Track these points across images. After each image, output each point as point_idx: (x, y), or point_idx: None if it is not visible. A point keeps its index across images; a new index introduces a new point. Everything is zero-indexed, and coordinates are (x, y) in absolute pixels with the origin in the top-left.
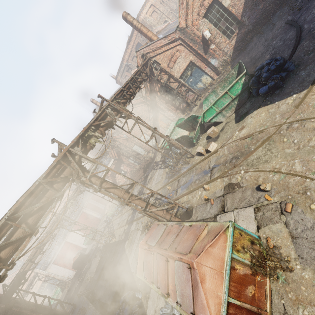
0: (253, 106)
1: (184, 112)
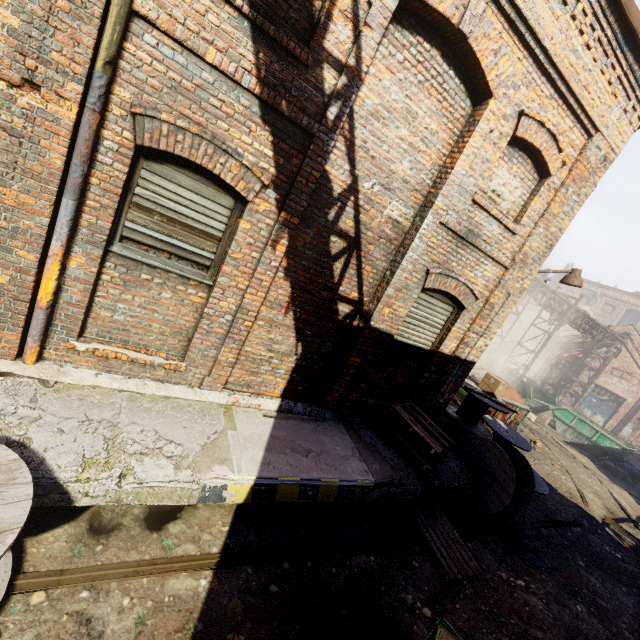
0: (587, 456)
1: None
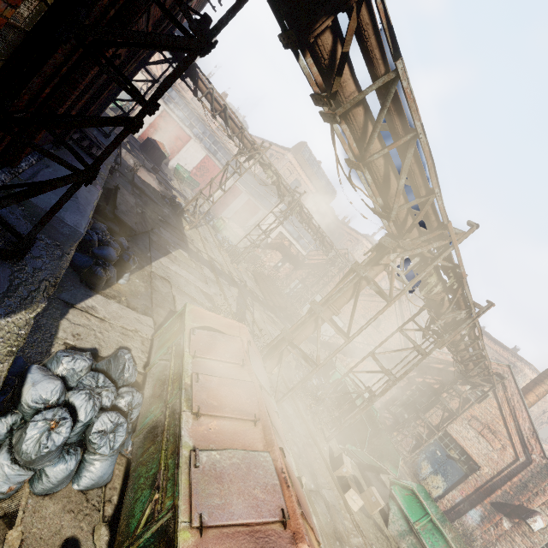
0: None
1: None
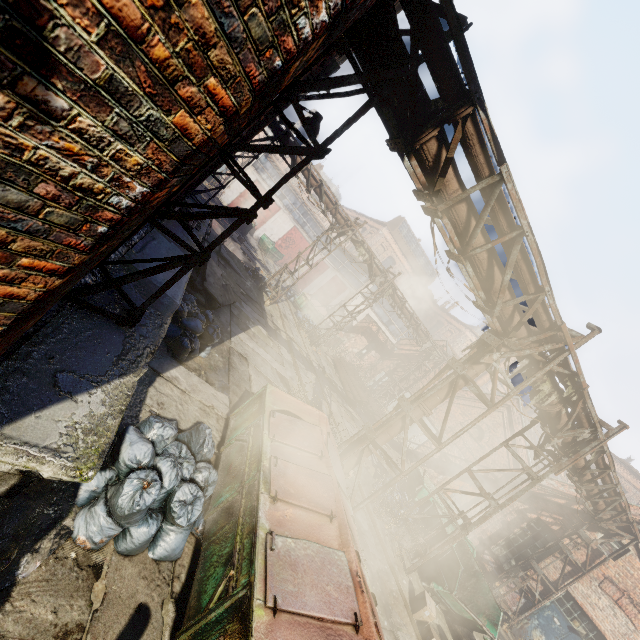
0: None
1: None
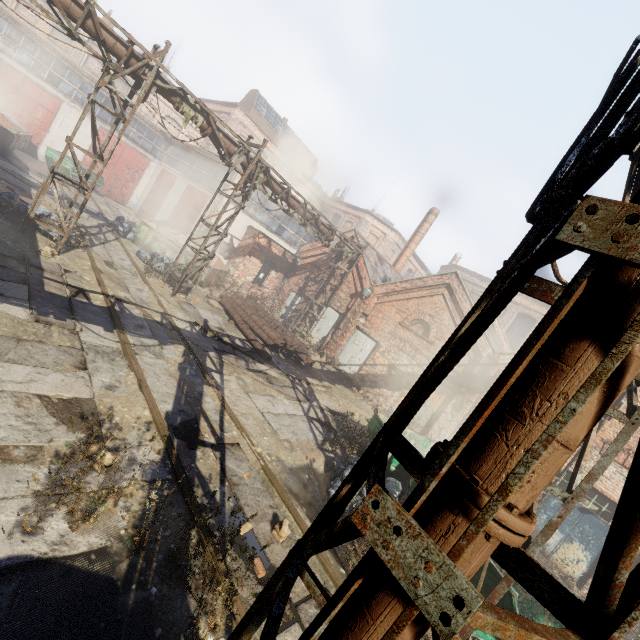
0: None
1: None
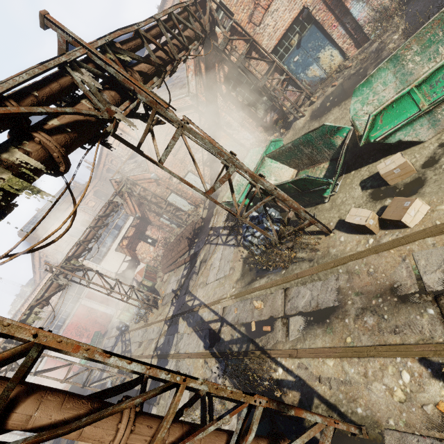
0: None
1: (272, 132)
